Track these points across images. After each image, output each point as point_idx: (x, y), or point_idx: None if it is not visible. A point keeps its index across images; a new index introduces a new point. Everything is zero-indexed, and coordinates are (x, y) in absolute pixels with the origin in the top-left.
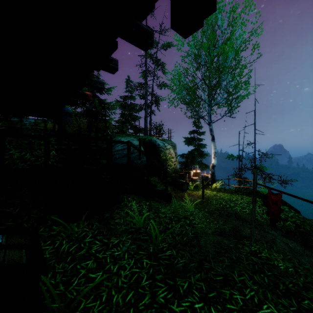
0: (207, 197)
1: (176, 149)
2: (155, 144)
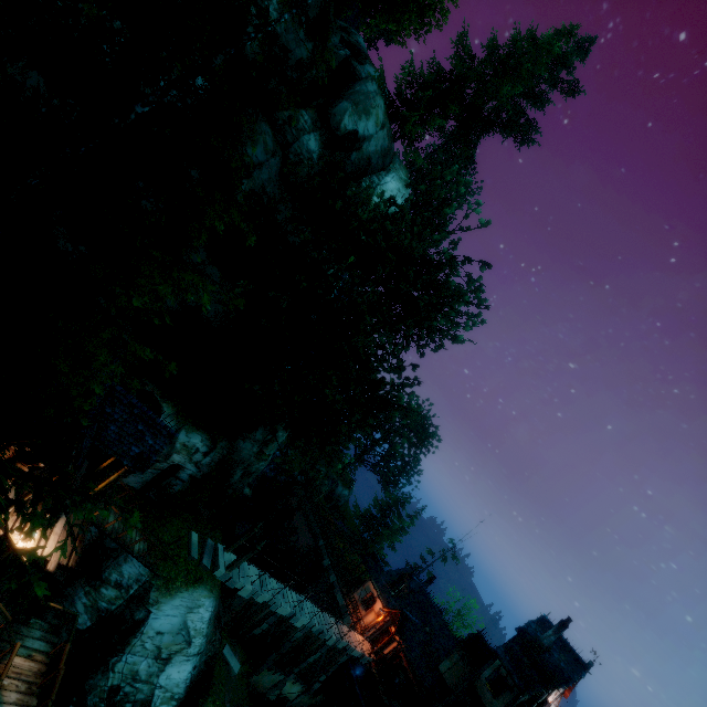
0: None
1: None
2: None
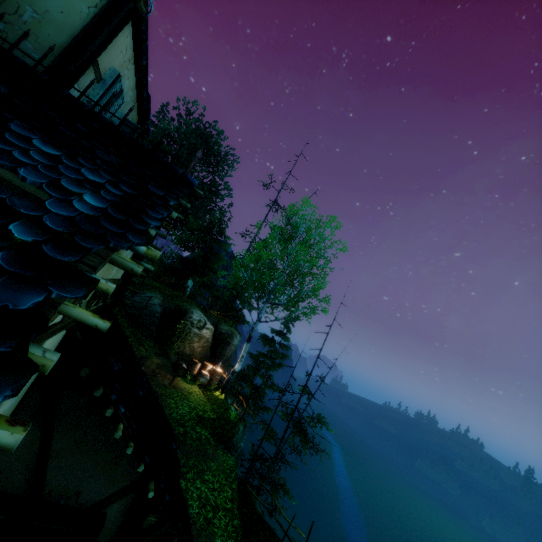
0: (178, 388)
1: (234, 339)
2: (188, 315)
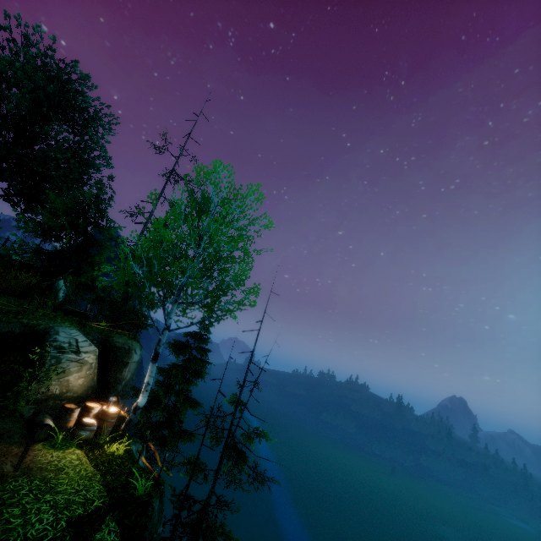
0: (33, 469)
1: (133, 356)
2: (50, 337)
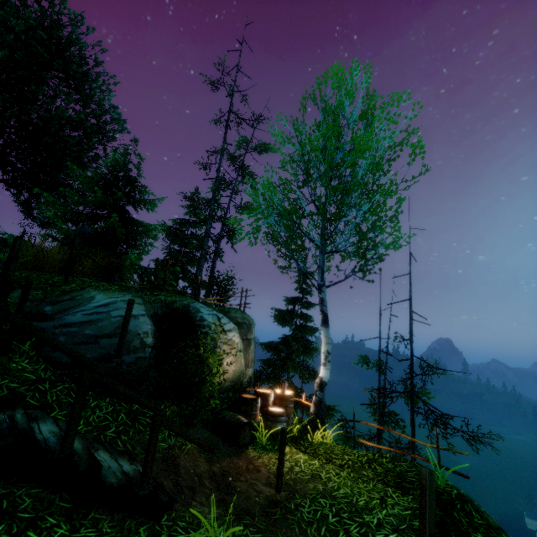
0: (291, 484)
1: (253, 332)
2: (195, 316)
